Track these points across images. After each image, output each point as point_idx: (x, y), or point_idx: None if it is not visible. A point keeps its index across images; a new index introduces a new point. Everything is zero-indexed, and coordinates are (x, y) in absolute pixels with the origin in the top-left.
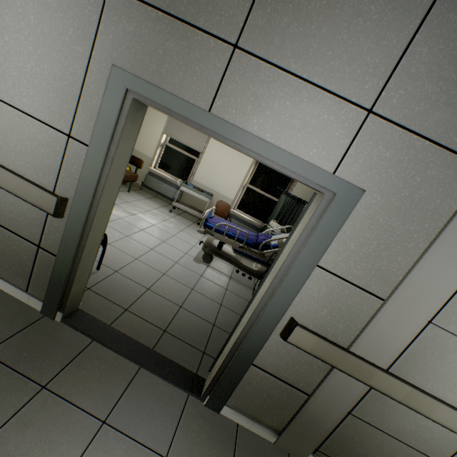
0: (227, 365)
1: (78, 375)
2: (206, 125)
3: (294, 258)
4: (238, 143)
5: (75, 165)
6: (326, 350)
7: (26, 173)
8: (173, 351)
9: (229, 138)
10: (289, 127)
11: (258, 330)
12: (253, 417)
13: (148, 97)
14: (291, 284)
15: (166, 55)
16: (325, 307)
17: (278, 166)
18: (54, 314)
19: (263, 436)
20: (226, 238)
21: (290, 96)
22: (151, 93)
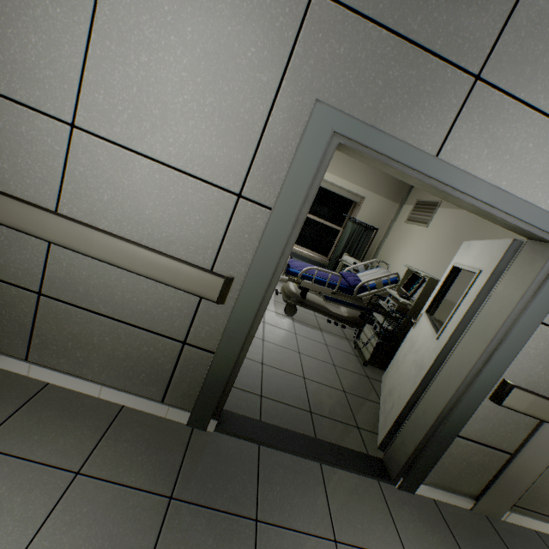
0: (426, 442)
1: (276, 494)
2: (434, 175)
3: (516, 316)
4: (471, 194)
5: (245, 233)
6: (541, 407)
7: (167, 248)
8: (334, 435)
9: (461, 189)
10: (528, 173)
11: (469, 398)
12: (448, 488)
13: (363, 142)
14: (512, 345)
15: (386, 87)
16: (540, 363)
17: (511, 218)
18: (207, 424)
19: (459, 505)
20: (315, 285)
21: (534, 137)
22: (367, 137)
